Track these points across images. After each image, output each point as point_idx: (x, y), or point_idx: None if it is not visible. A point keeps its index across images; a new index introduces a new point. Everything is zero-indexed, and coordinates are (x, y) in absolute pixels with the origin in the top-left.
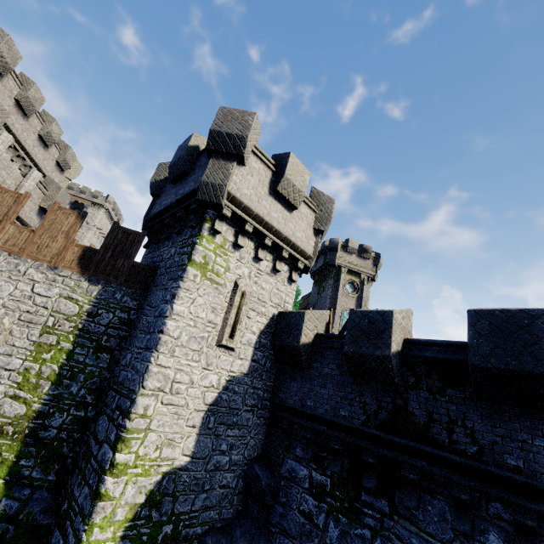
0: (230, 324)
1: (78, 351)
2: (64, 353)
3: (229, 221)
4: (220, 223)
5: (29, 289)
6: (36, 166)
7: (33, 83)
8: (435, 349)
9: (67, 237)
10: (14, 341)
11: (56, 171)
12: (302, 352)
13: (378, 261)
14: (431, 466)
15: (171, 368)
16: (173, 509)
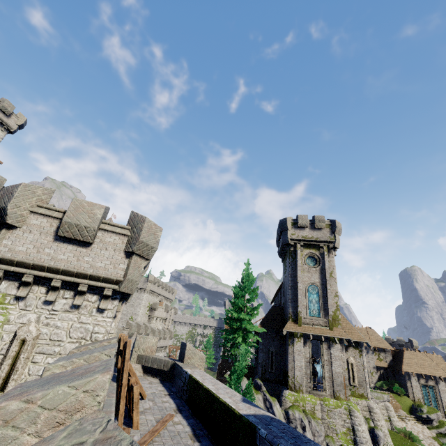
0: (1, 377)
1: None
2: None
3: (12, 277)
4: None
5: None
6: None
7: None
8: None
9: None
10: None
11: None
12: None
13: (334, 227)
14: None
15: None
16: None
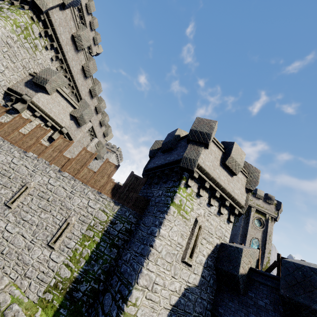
0: (191, 247)
1: (102, 244)
2: (95, 243)
3: (195, 179)
4: (191, 180)
5: (86, 202)
6: (95, 134)
7: (103, 100)
8: None
9: (109, 177)
10: (74, 231)
11: (102, 137)
12: (240, 280)
13: (279, 207)
14: None
15: (154, 272)
16: None
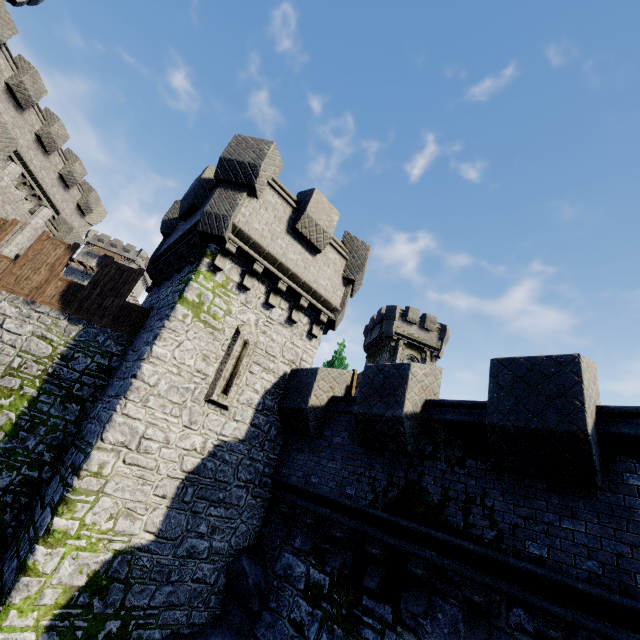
0: (225, 376)
1: (43, 399)
2: (26, 400)
3: (235, 258)
4: (223, 259)
5: None
6: (54, 207)
7: (58, 119)
8: (458, 411)
9: (52, 270)
10: None
11: (76, 214)
12: (310, 416)
13: (444, 334)
14: (442, 557)
15: (141, 420)
16: (124, 600)
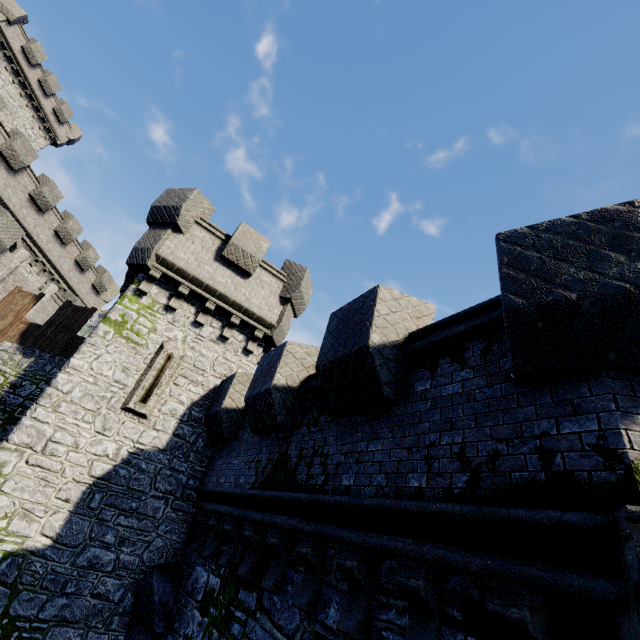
0: (144, 386)
1: None
2: None
3: (163, 285)
4: (148, 284)
5: None
6: (71, 288)
7: (73, 217)
8: None
9: (17, 315)
10: None
11: (92, 293)
12: (223, 417)
13: None
14: (288, 519)
15: (50, 424)
16: (9, 608)
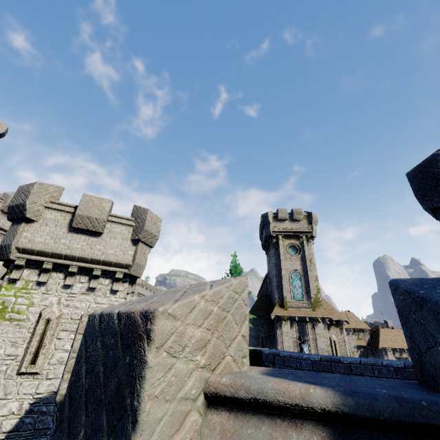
0: (31, 351)
1: None
2: None
3: (32, 265)
4: (18, 271)
5: None
6: None
7: (10, 196)
8: None
9: None
10: None
11: None
12: None
13: (311, 219)
14: None
15: None
16: None
